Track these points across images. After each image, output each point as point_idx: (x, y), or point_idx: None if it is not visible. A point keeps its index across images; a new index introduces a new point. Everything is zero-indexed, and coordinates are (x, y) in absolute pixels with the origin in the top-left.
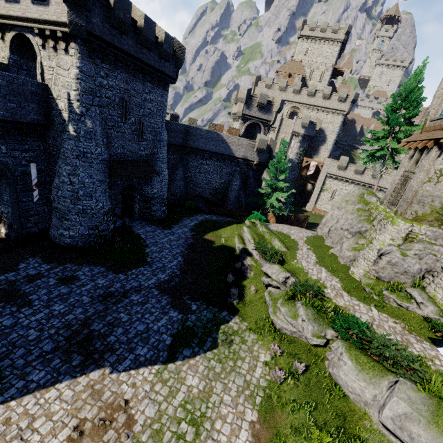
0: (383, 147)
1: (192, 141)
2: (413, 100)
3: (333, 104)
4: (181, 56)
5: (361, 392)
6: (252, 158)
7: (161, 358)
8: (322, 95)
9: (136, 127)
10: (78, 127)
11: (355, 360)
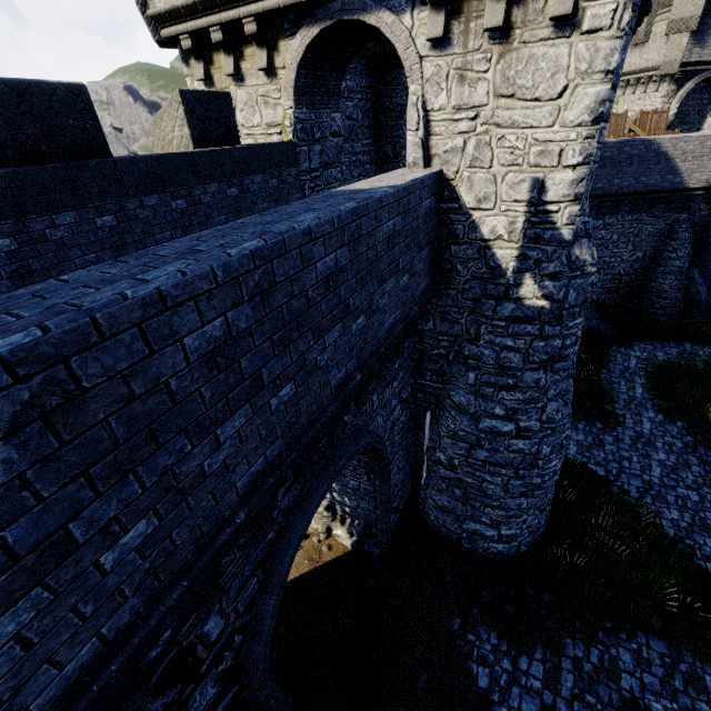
0: None
1: None
2: None
3: None
4: None
5: None
6: None
7: None
8: None
9: None
10: (560, 281)
11: None
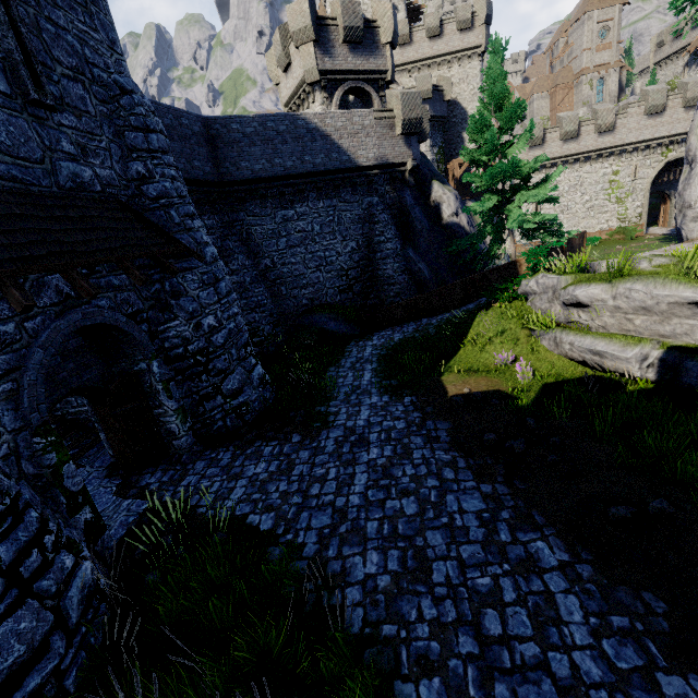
0: None
1: (237, 162)
2: None
3: (452, 42)
4: None
5: None
6: (399, 156)
7: None
8: (426, 34)
9: None
10: None
11: None
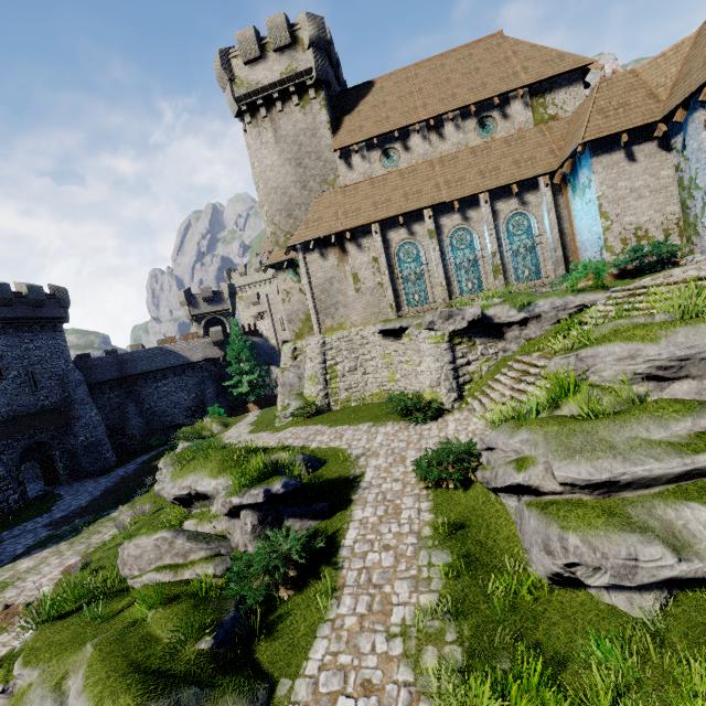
0: None
1: (133, 368)
2: None
3: None
4: (63, 296)
5: None
6: (216, 354)
7: (1, 565)
8: None
9: (23, 379)
10: None
11: None
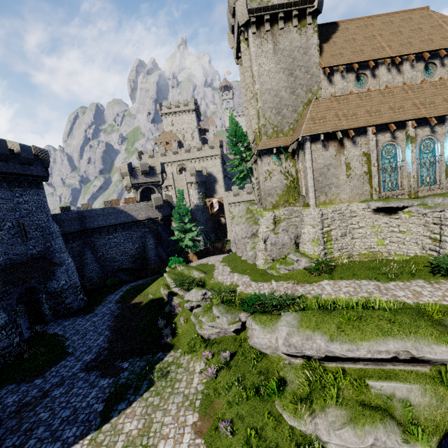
0: (243, 169)
1: (91, 223)
2: (243, 134)
3: (208, 153)
4: (46, 157)
5: (270, 342)
6: (156, 215)
7: (94, 427)
8: (196, 150)
9: (15, 230)
10: None
11: (259, 322)
